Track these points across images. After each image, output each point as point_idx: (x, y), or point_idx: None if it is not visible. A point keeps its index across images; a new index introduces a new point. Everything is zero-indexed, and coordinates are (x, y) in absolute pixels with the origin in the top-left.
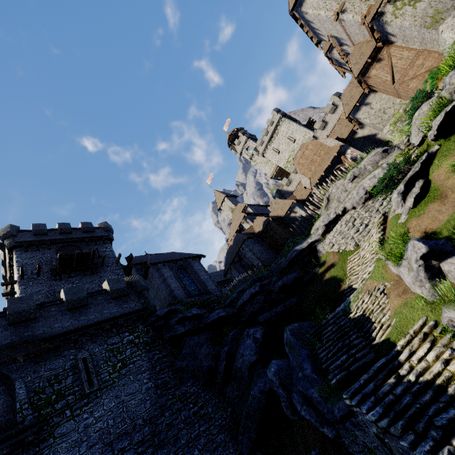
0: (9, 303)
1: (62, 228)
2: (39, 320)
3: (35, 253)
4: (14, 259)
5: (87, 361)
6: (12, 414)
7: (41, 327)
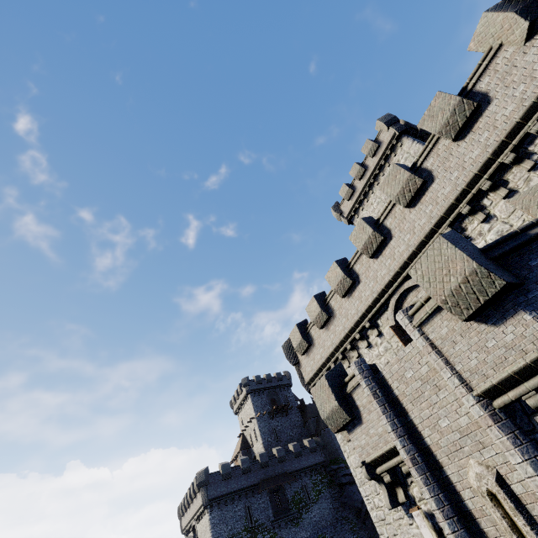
0: (277, 451)
1: (268, 379)
2: (287, 462)
3: (258, 397)
4: (251, 401)
5: (306, 487)
6: (287, 503)
7: (288, 465)
